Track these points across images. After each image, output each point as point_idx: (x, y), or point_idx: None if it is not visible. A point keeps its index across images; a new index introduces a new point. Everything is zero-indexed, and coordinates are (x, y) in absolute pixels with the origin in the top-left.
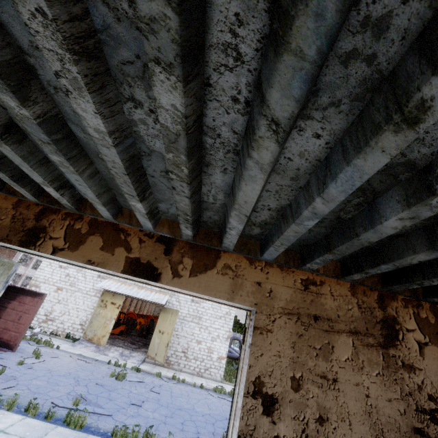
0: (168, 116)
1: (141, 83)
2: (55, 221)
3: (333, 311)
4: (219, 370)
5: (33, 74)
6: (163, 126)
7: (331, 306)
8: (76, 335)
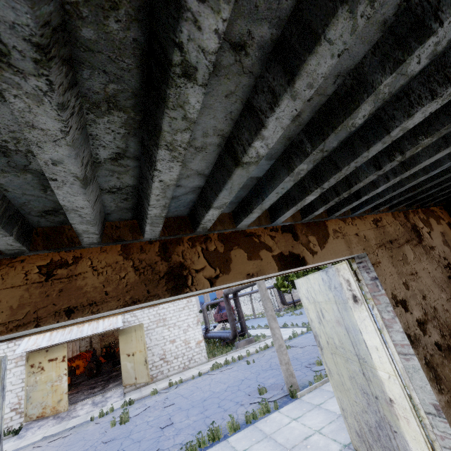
0: None
1: None
2: (186, 252)
3: (394, 233)
4: (202, 353)
5: None
6: None
7: (392, 231)
8: (12, 425)
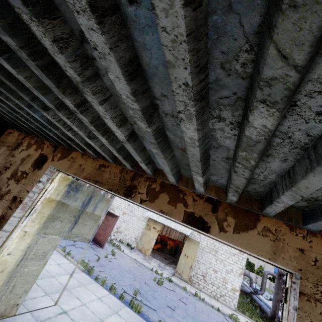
0: (255, 131)
1: (230, 108)
2: (141, 182)
3: None
4: (233, 300)
5: (156, 108)
6: (247, 137)
7: None
8: (132, 244)
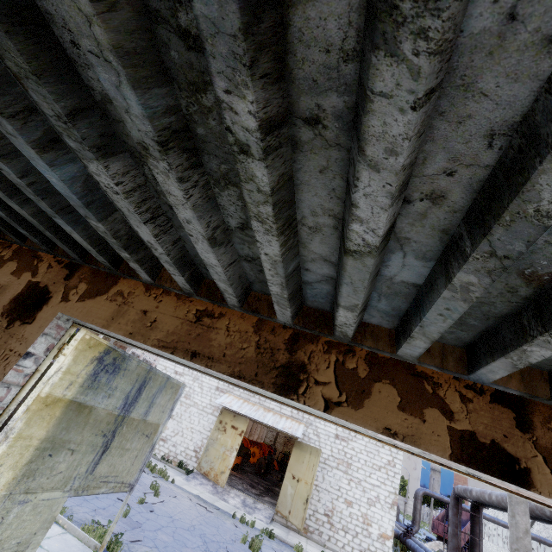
0: None
1: None
2: (316, 354)
3: None
4: None
5: None
6: None
7: None
8: (189, 464)
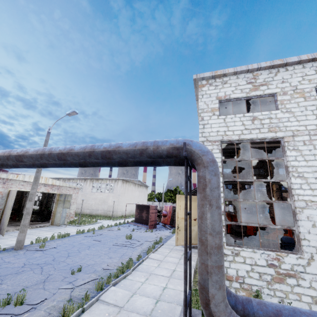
0: None
1: None
2: None
3: None
4: None
5: None
6: None
7: None
8: None
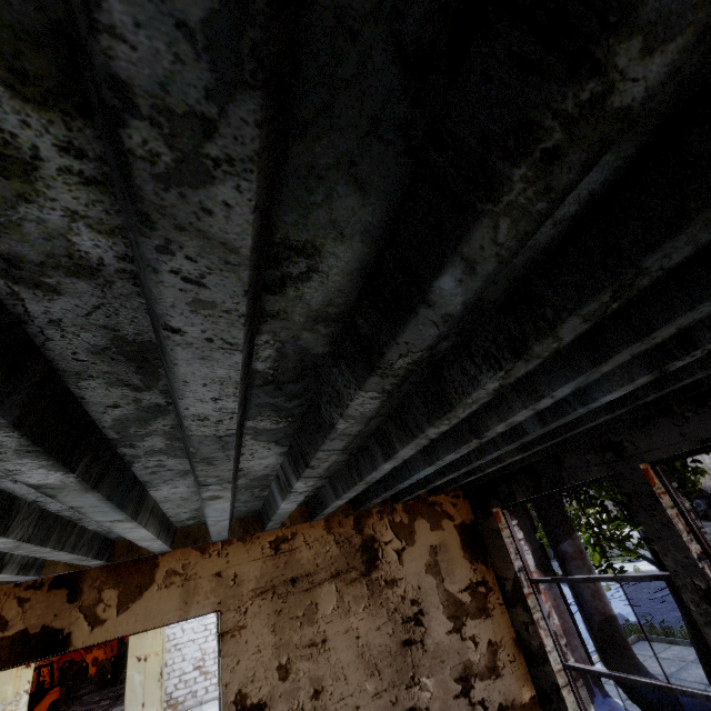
0: None
1: None
2: None
3: (311, 562)
4: None
5: None
6: None
7: (308, 557)
8: None
